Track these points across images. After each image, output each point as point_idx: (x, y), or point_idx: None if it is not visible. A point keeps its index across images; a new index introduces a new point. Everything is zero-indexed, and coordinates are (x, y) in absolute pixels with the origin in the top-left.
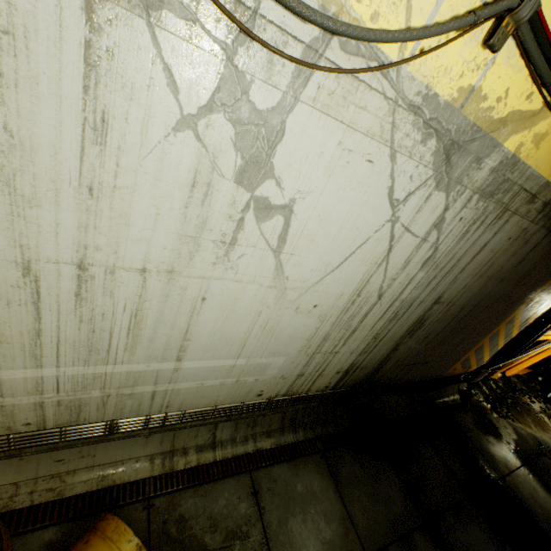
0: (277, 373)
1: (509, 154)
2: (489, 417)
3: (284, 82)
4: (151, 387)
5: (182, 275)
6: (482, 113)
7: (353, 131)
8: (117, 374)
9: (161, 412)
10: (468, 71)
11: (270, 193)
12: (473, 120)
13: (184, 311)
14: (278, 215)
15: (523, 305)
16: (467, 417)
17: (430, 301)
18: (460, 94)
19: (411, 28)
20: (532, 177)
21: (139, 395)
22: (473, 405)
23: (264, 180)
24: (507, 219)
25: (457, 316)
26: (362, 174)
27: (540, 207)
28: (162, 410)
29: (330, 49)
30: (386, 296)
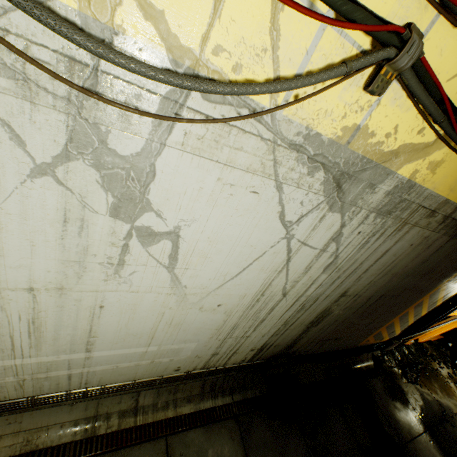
0: (191, 354)
1: (404, 179)
2: (398, 382)
3: (145, 130)
4: (65, 371)
5: (73, 290)
6: (371, 147)
7: (232, 168)
8: (28, 364)
9: (81, 387)
10: (351, 112)
11: (152, 222)
12: (362, 153)
13: (84, 316)
14: (164, 240)
15: (431, 292)
16: (377, 383)
17: (336, 295)
18: (345, 132)
19: (276, 80)
20: (430, 197)
21: (55, 377)
22: (384, 370)
23: (143, 213)
24: (407, 230)
25: (365, 304)
26: (249, 203)
27: (440, 219)
28: (81, 386)
29: (191, 99)
30: (291, 294)
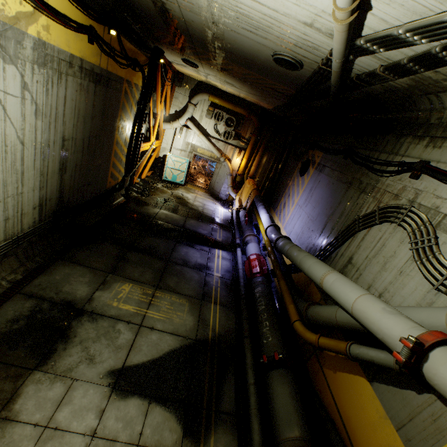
0: None
1: (36, 38)
2: (142, 199)
3: None
4: None
5: None
6: None
7: None
8: None
9: None
10: None
11: None
12: None
13: None
14: None
15: (117, 131)
16: (132, 205)
17: (60, 140)
18: None
19: None
20: (61, 52)
21: None
22: (132, 198)
23: None
24: (66, 79)
25: (85, 146)
26: None
27: (79, 69)
28: None
29: None
30: (28, 142)
